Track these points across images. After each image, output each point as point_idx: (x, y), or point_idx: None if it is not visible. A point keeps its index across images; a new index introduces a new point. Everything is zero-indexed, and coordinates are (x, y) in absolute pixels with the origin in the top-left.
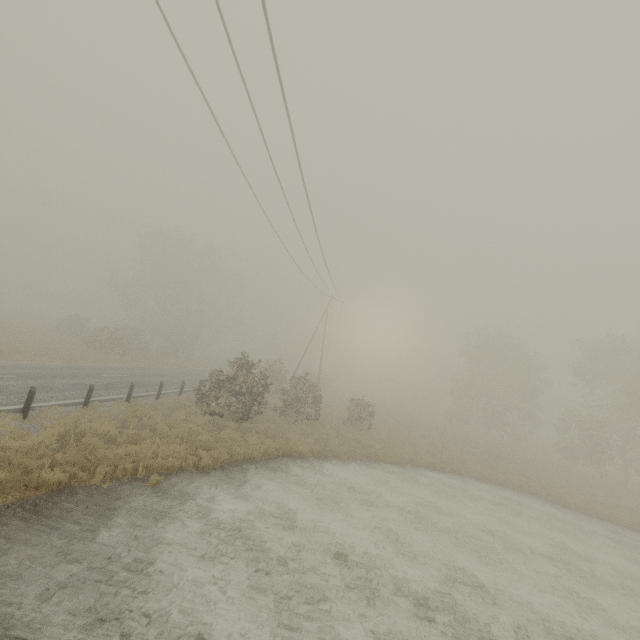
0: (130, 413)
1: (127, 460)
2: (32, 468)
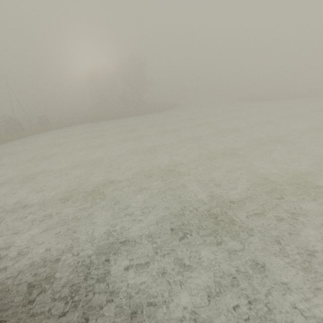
0: None
1: None
2: None
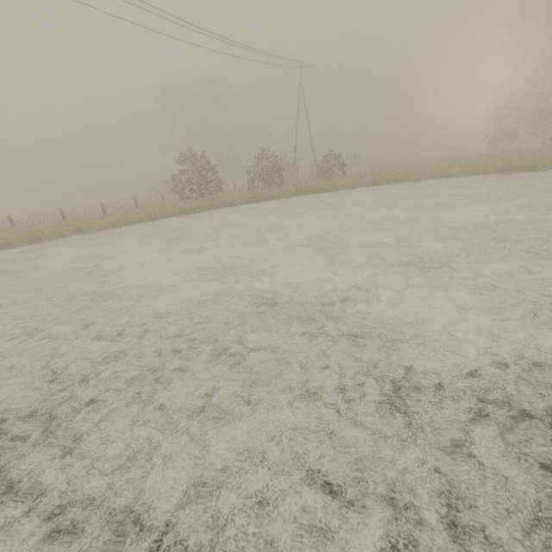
0: (121, 210)
1: (91, 224)
2: (33, 231)
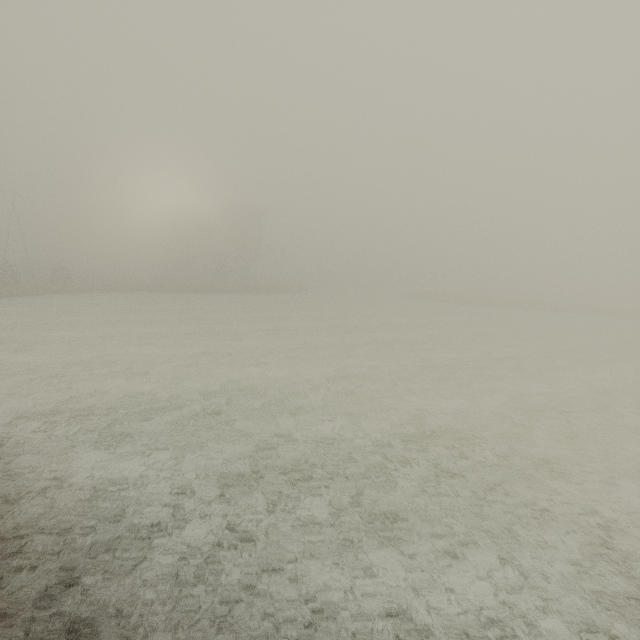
0: None
1: None
2: None
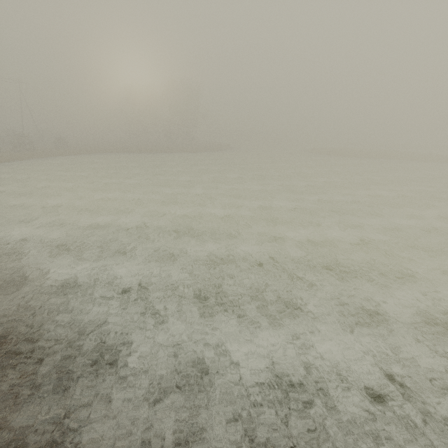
0: None
1: None
2: None
